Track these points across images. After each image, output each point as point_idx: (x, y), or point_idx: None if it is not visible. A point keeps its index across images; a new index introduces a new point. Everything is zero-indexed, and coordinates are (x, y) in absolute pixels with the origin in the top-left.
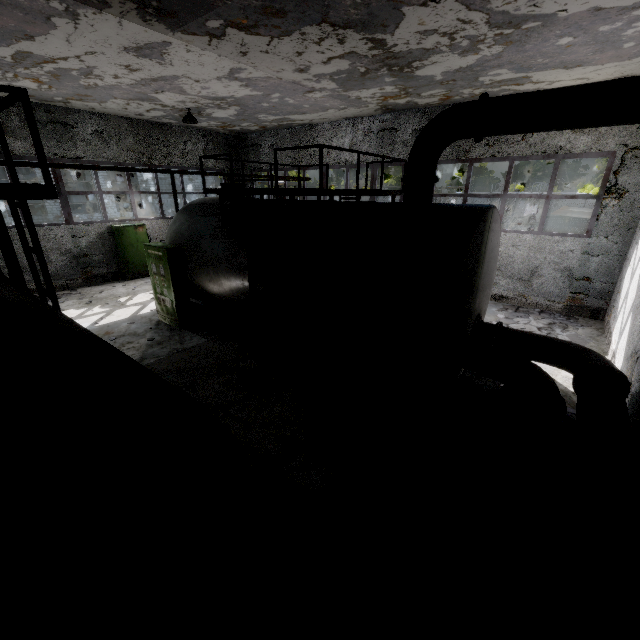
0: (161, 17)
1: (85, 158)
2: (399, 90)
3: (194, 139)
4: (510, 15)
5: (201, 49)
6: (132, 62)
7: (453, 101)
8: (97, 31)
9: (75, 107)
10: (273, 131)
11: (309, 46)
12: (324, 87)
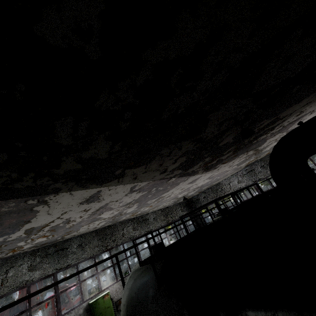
0: (207, 170)
1: (153, 229)
2: (254, 158)
3: (177, 207)
4: (292, 129)
5: (208, 174)
6: (185, 186)
7: (269, 153)
8: (187, 181)
9: (148, 212)
10: (202, 192)
11: (237, 159)
12: (232, 168)
